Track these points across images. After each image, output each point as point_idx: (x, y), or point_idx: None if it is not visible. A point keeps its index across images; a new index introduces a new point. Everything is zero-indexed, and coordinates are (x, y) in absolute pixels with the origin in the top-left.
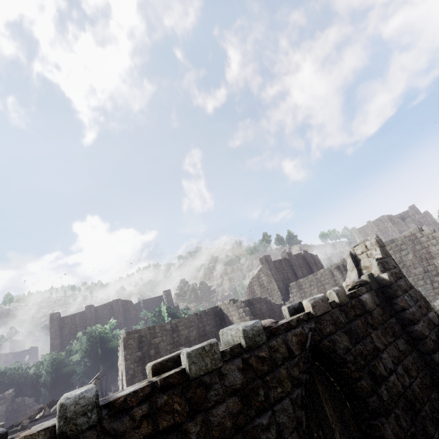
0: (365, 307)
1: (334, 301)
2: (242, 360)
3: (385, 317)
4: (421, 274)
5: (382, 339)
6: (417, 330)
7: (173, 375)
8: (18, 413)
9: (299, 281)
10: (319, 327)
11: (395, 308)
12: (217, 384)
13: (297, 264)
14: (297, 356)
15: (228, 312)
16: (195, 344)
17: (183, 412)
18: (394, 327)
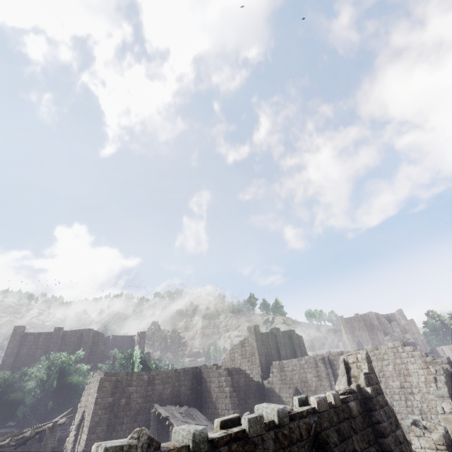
0: (351, 413)
1: (331, 402)
2: (274, 433)
3: (364, 425)
4: (398, 388)
5: (360, 443)
6: (386, 443)
7: (240, 432)
8: None
9: (282, 362)
10: (320, 421)
11: (372, 419)
12: (260, 445)
13: (282, 342)
14: (304, 439)
15: (208, 377)
16: (166, 404)
17: None
18: (370, 436)
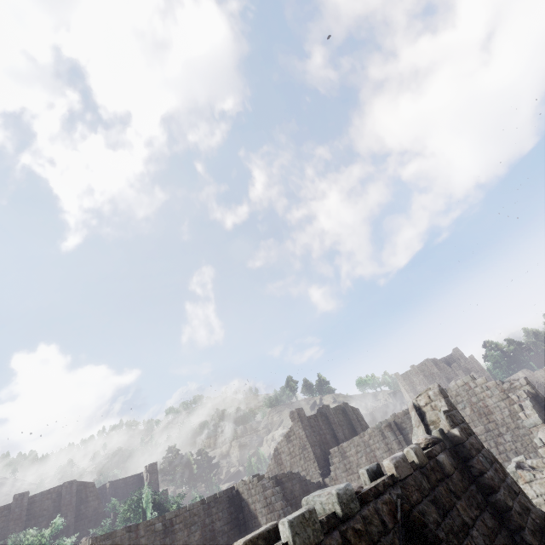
0: (444, 470)
1: (413, 461)
2: (340, 533)
3: (465, 483)
4: (483, 433)
5: (468, 511)
6: (500, 499)
7: None
8: None
9: (342, 446)
10: (406, 493)
11: (472, 472)
12: None
13: (336, 421)
14: (391, 530)
15: (250, 496)
16: None
17: None
18: (477, 496)
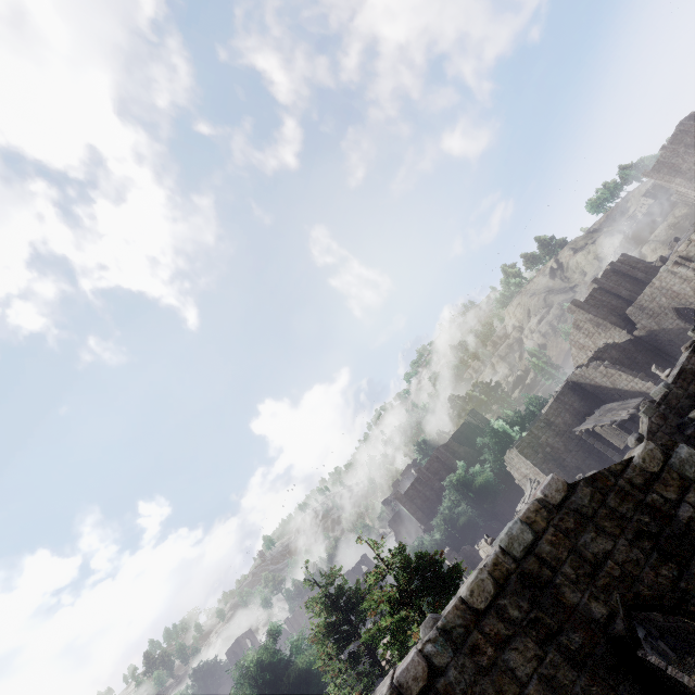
0: None
1: None
2: (694, 357)
3: None
4: None
5: None
6: None
7: (679, 371)
8: (470, 559)
9: (636, 303)
10: None
11: None
12: (693, 367)
13: (613, 285)
14: None
15: (585, 379)
16: (577, 424)
17: (691, 377)
18: None
